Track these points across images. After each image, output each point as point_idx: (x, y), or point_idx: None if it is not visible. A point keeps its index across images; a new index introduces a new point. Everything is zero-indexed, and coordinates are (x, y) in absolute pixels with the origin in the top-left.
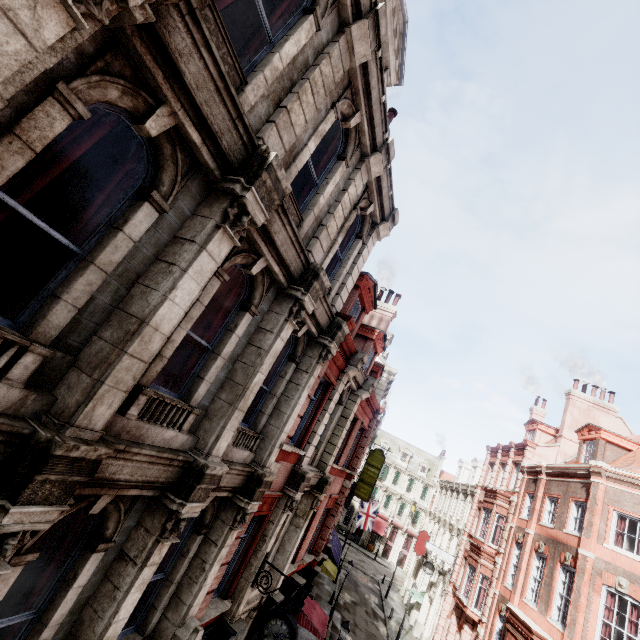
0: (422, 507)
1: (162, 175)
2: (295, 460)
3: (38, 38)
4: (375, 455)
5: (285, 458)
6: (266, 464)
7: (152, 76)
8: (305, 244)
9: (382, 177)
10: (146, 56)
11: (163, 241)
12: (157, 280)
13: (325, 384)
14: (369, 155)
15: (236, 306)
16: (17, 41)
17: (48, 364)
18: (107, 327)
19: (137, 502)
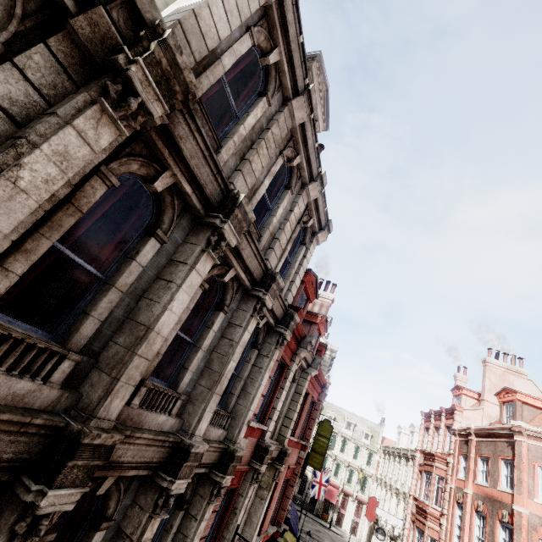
0: (369, 473)
1: (163, 217)
2: (259, 435)
3: (97, 145)
4: (324, 425)
5: (251, 434)
6: (237, 440)
7: (161, 153)
8: (263, 254)
9: (318, 198)
10: (158, 141)
11: (162, 264)
12: (159, 294)
13: (281, 365)
14: (308, 184)
15: (212, 307)
16: (85, 149)
17: (77, 367)
18: (121, 334)
19: (133, 482)
